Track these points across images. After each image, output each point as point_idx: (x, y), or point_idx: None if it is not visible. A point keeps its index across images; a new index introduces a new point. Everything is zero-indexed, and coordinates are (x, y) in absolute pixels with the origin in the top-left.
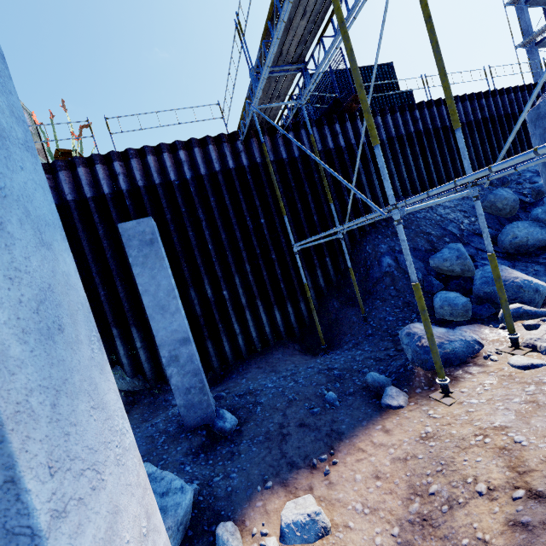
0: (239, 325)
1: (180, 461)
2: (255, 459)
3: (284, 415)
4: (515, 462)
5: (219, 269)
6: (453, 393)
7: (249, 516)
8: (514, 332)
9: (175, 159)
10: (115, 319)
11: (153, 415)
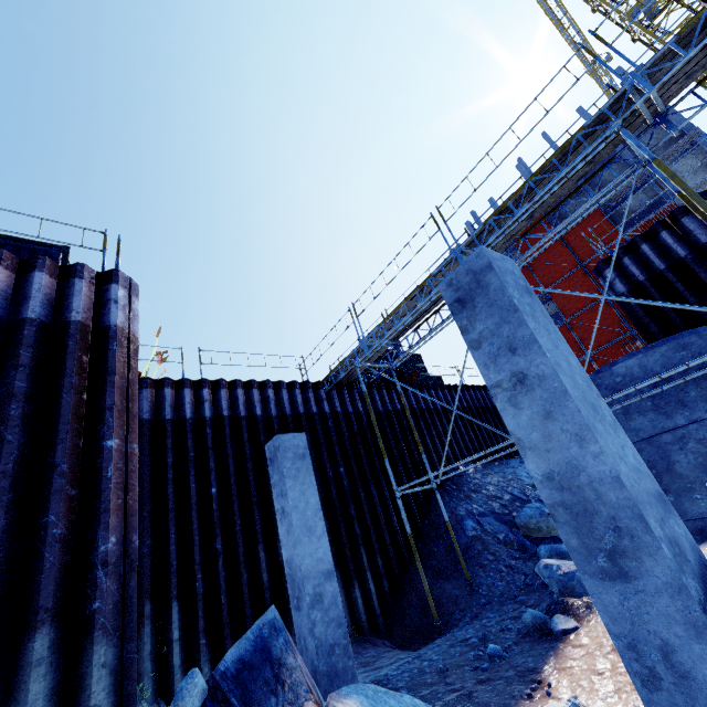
0: None
1: None
2: None
3: (448, 683)
4: None
5: None
6: None
7: None
8: None
9: (262, 395)
10: (153, 586)
11: None
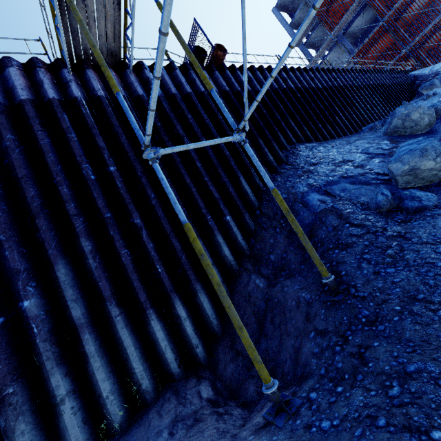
0: (66, 374)
1: None
2: None
3: None
4: None
5: (16, 254)
6: None
7: None
8: None
9: None
10: None
11: None
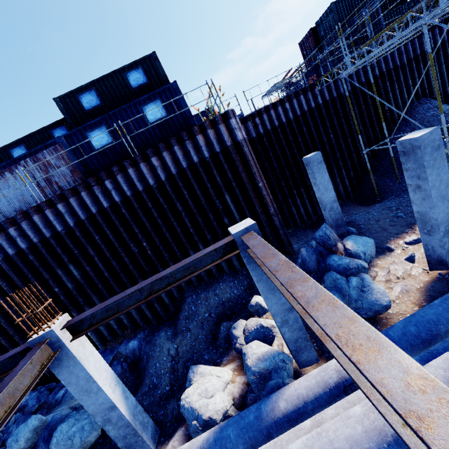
0: None
1: None
2: (378, 236)
3: (378, 225)
4: None
5: None
6: None
7: (390, 245)
8: None
9: (283, 108)
10: None
11: (300, 238)
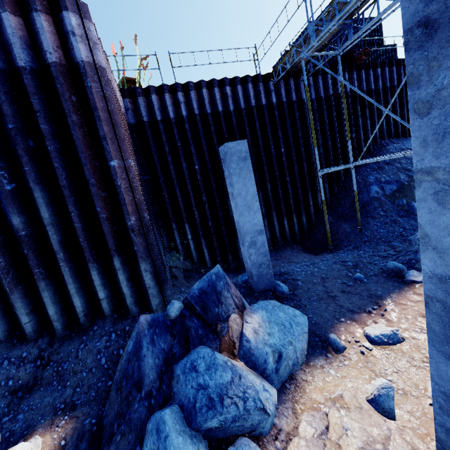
0: None
1: None
2: (320, 308)
3: (324, 286)
4: None
5: None
6: None
7: (339, 334)
8: None
9: (222, 93)
10: (174, 217)
11: None
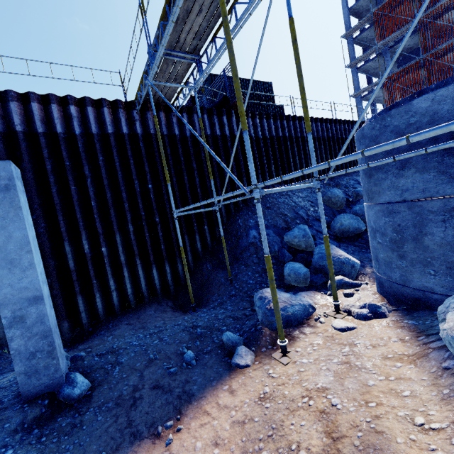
0: (115, 281)
1: (2, 442)
2: (97, 431)
3: (141, 375)
4: (331, 427)
5: (100, 225)
6: (290, 353)
7: None
8: (337, 299)
9: (65, 112)
10: None
11: None
